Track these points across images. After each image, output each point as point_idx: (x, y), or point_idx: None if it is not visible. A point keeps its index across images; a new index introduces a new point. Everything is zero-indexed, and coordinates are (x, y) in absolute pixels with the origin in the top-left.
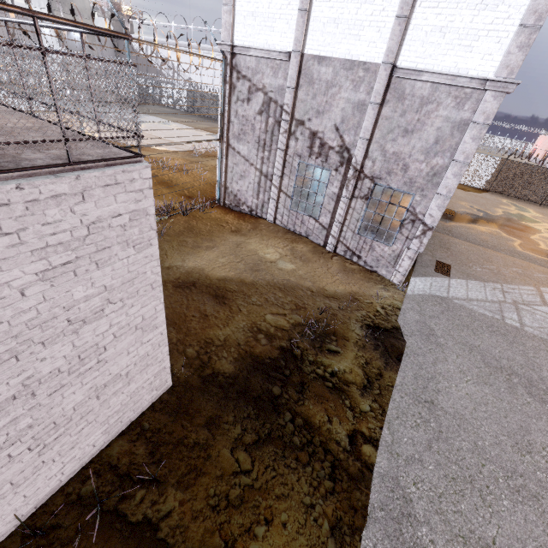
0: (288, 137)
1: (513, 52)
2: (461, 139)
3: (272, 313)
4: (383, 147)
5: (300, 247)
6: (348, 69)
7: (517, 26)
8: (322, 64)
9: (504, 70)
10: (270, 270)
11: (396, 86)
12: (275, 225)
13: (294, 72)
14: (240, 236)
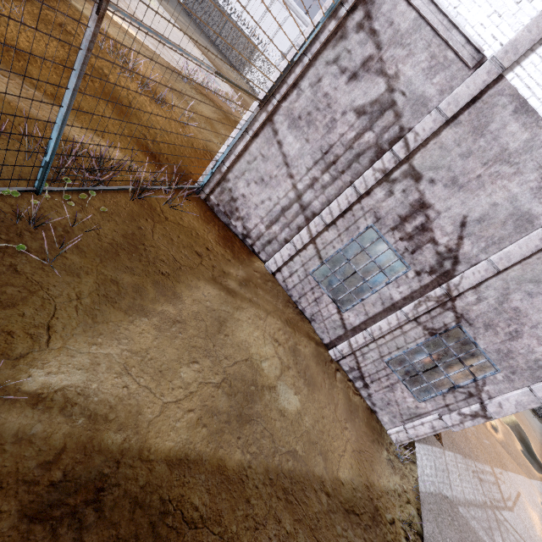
0: (380, 181)
1: None
2: None
3: None
4: (507, 292)
5: (304, 345)
6: None
7: None
8: (519, 117)
9: None
10: (269, 418)
11: None
12: (273, 280)
13: (467, 93)
14: (225, 297)
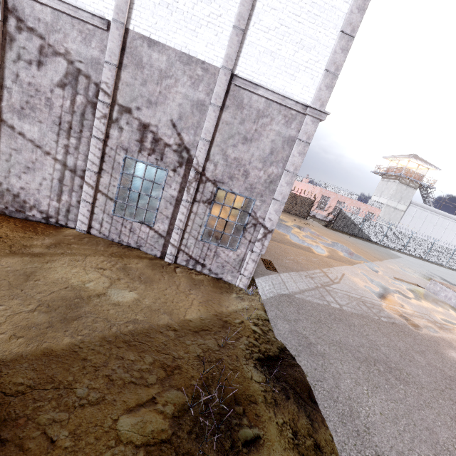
0: (109, 124)
1: (323, 89)
2: (290, 152)
3: (129, 410)
4: (224, 151)
5: (135, 263)
6: (186, 64)
7: (323, 70)
8: (153, 49)
9: (318, 102)
10: (100, 310)
11: (235, 93)
12: (90, 236)
13: (115, 46)
14: (30, 259)
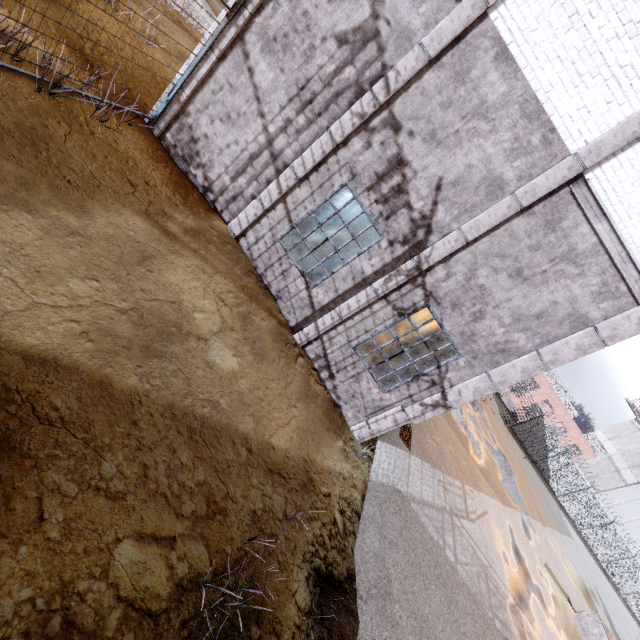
0: (359, 129)
1: None
2: (566, 335)
3: (140, 536)
4: (475, 267)
5: (261, 318)
6: (526, 115)
7: None
8: (499, 65)
9: None
10: (188, 362)
11: (561, 203)
12: (236, 245)
13: (451, 29)
14: (159, 236)
